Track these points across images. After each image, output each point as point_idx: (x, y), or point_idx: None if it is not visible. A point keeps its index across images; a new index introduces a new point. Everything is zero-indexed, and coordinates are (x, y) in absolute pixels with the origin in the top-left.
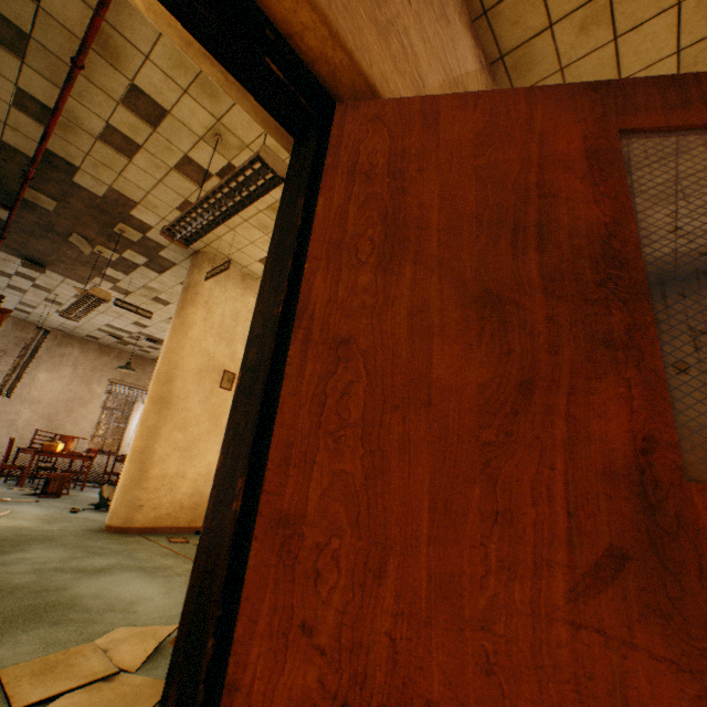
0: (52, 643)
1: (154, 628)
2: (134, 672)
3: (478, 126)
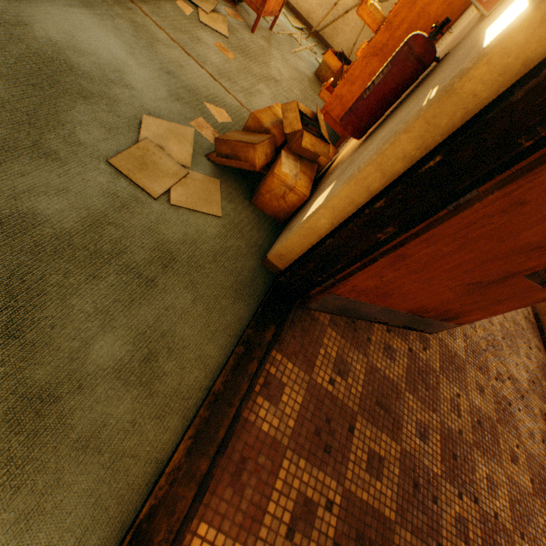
0: (110, 129)
1: (177, 128)
2: (190, 168)
3: None
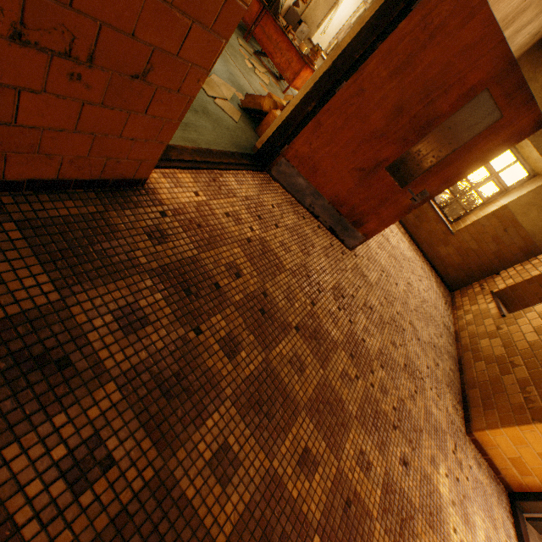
0: None
1: (228, 85)
2: (228, 101)
3: (472, 41)
